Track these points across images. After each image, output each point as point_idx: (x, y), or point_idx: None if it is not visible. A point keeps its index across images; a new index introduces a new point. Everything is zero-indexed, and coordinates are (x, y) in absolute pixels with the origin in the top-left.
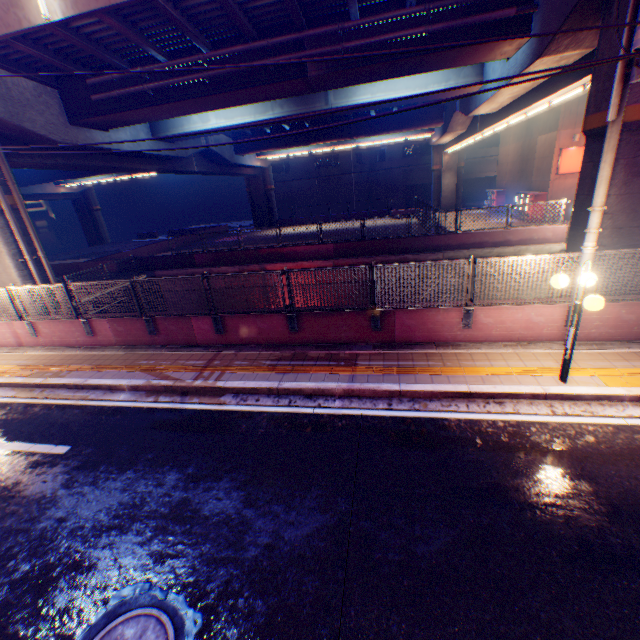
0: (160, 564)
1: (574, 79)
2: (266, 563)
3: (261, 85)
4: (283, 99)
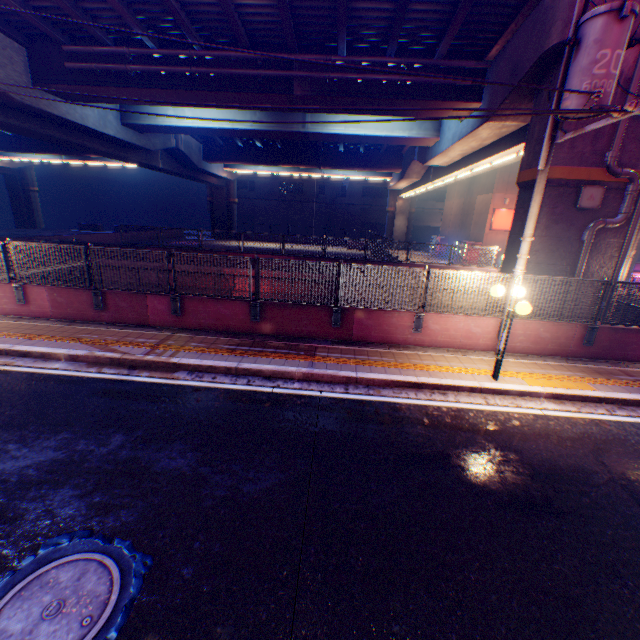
0: (103, 514)
1: (511, 145)
2: (224, 512)
3: (248, 92)
4: (263, 114)
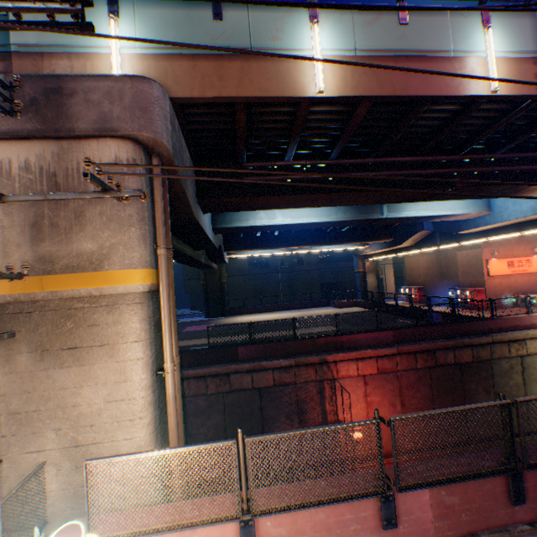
0: None
1: None
2: None
3: (414, 188)
4: (345, 207)
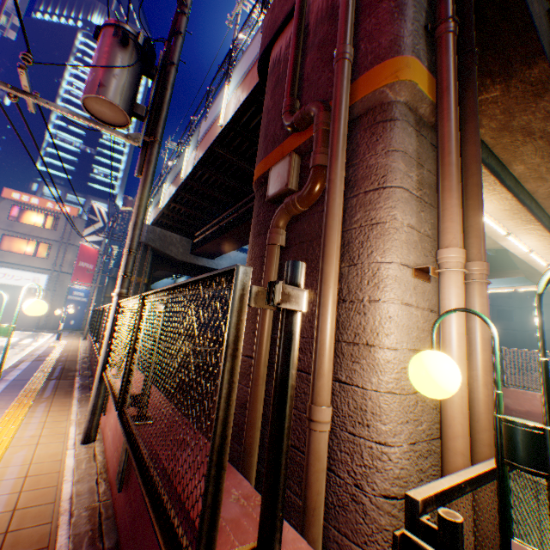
0: None
1: None
2: None
3: (238, 226)
4: None
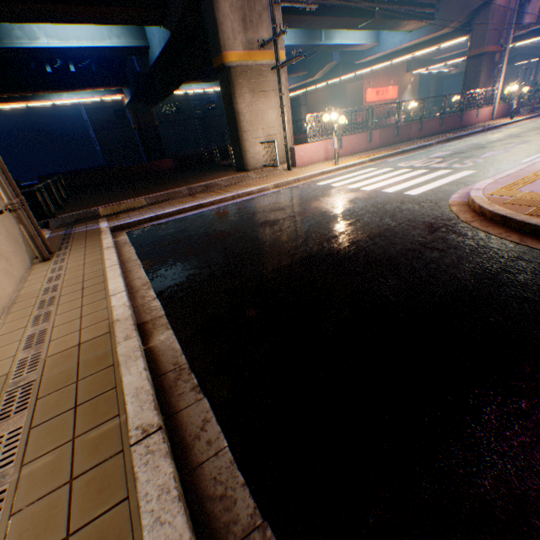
0: None
1: (440, 43)
2: None
3: (356, 18)
4: (300, 33)
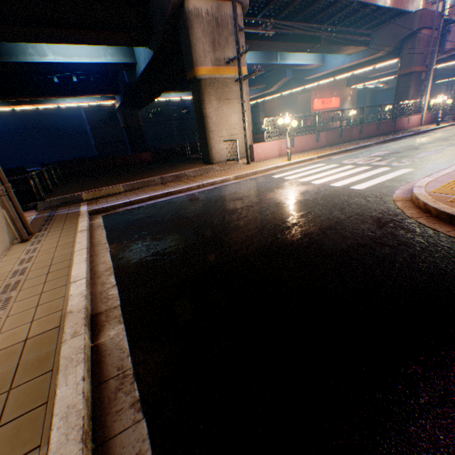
0: None
1: (375, 64)
2: None
3: (306, 43)
4: (260, 55)
